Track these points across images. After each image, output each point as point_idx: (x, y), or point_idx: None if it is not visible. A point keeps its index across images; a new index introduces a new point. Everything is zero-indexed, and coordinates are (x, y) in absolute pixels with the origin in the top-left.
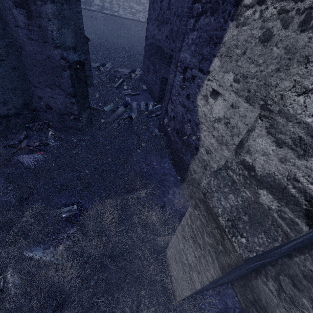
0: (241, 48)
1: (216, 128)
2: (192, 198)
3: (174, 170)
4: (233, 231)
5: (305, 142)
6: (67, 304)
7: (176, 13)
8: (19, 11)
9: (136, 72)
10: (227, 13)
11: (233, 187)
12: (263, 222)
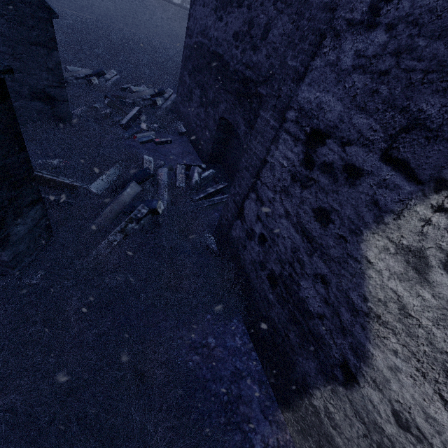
0: None
1: None
2: None
3: (257, 358)
4: None
5: None
6: None
7: None
8: None
9: (166, 95)
10: None
11: None
12: None
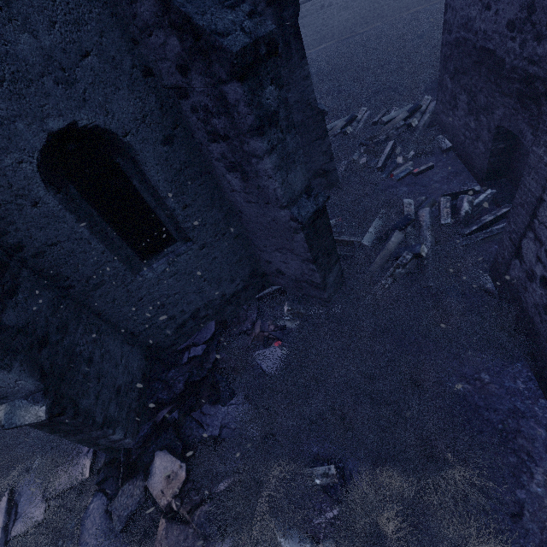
0: None
1: None
2: None
3: None
4: None
5: None
6: None
7: None
8: (233, 176)
9: (422, 108)
10: None
11: None
12: None
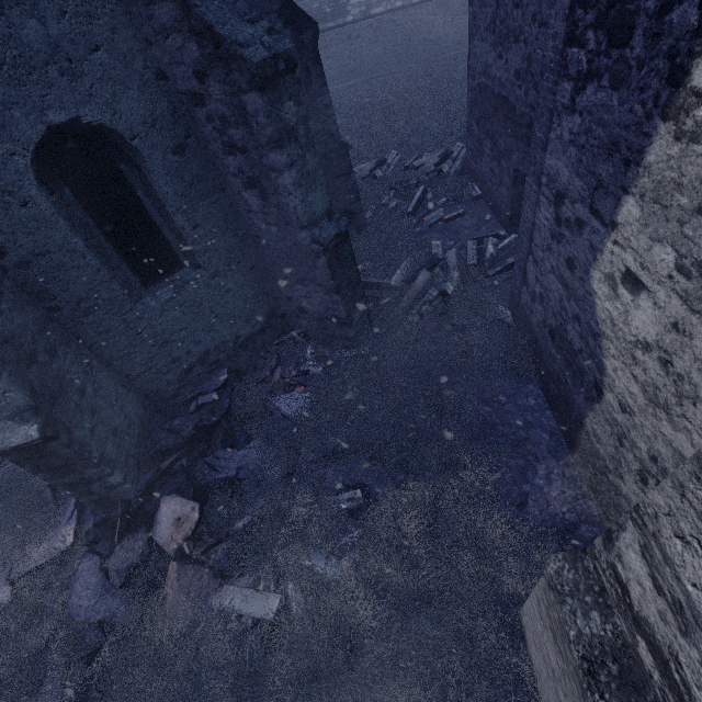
0: (690, 195)
1: (641, 364)
2: (595, 492)
3: (552, 416)
4: (589, 681)
5: (686, 617)
6: (362, 653)
7: (537, 17)
8: (250, 193)
9: (454, 154)
10: (651, 96)
11: (601, 599)
12: (643, 689)
